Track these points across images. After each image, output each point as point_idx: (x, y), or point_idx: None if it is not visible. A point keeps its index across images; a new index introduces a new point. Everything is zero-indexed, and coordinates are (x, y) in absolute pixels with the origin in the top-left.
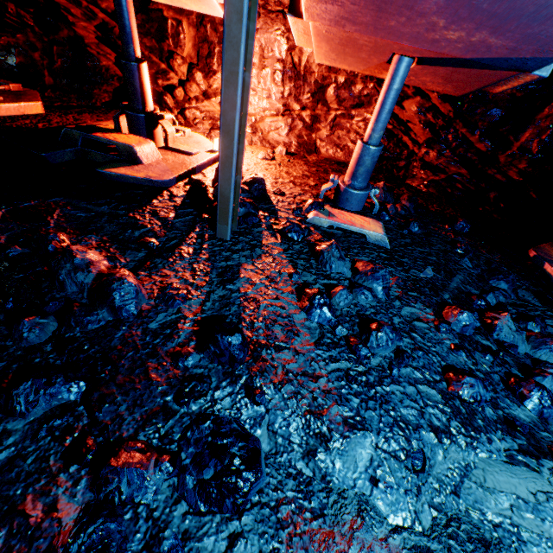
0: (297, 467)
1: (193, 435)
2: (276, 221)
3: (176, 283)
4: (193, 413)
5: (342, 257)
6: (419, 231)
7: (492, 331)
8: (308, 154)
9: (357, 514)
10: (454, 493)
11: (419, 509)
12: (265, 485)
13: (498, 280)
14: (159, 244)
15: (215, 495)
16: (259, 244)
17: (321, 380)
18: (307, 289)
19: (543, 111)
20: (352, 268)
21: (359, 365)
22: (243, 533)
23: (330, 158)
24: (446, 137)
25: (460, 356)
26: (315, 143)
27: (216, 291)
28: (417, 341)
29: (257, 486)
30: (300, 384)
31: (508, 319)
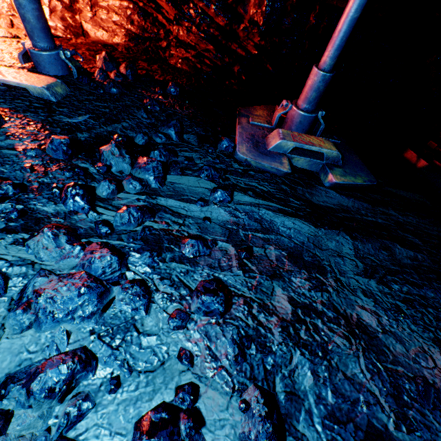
0: None
1: None
2: None
3: None
4: None
5: None
6: (115, 91)
7: (99, 157)
8: (76, 37)
9: None
10: None
11: None
12: None
13: (164, 126)
14: None
15: None
16: None
17: None
18: None
19: None
20: None
21: None
22: None
23: (98, 41)
24: (189, 13)
25: (28, 172)
26: (82, 25)
27: None
28: None
29: None
30: None
31: (113, 146)
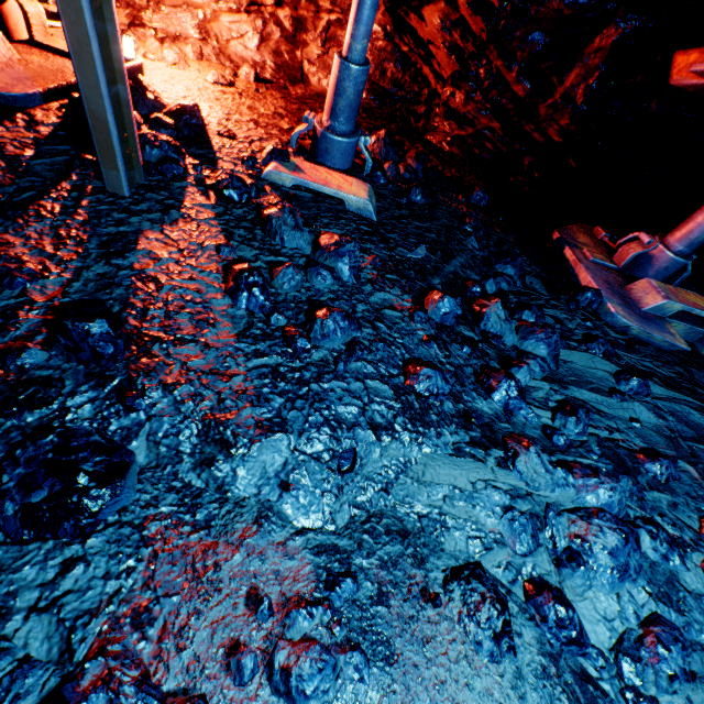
0: (185, 480)
1: (26, 454)
2: (212, 174)
3: (24, 255)
4: (29, 426)
5: (299, 227)
6: (422, 200)
7: (479, 321)
8: (292, 84)
9: (254, 522)
10: (384, 491)
11: (336, 509)
12: (133, 502)
13: (505, 264)
14: (1, 197)
15: (47, 519)
16: (179, 204)
17: (236, 379)
18: (235, 266)
19: (594, 41)
20: (316, 243)
21: (295, 361)
22: (85, 557)
23: (324, 93)
24: (477, 72)
25: (432, 348)
26: (302, 66)
27: (93, 267)
28: (381, 332)
29: (118, 505)
30: (204, 384)
31: (498, 306)
